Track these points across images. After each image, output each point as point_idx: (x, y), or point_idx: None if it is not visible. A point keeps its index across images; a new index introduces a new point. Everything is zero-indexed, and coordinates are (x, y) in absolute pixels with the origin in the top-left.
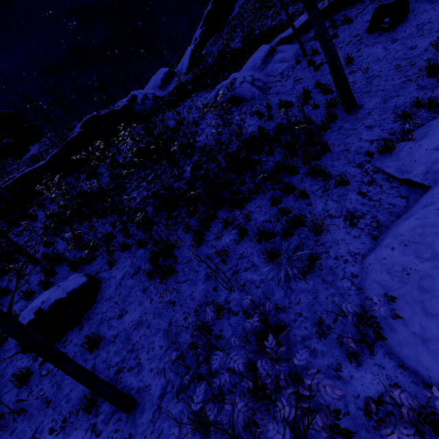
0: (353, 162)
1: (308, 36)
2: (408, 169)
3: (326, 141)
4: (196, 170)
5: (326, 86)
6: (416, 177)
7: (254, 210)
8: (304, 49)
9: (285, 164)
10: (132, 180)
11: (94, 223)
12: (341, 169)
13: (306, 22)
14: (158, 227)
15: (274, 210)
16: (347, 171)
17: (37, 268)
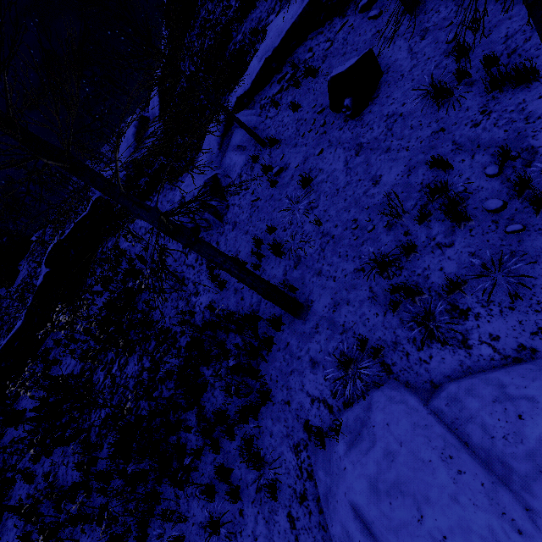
0: (291, 436)
1: (270, 92)
2: (331, 511)
3: (263, 386)
4: (152, 373)
5: (273, 245)
6: (334, 540)
7: (194, 494)
8: (259, 137)
9: (224, 413)
10: (100, 366)
11: (67, 446)
12: (279, 448)
13: (262, 71)
14: (115, 483)
15: (211, 505)
16: (283, 454)
17: (21, 521)
